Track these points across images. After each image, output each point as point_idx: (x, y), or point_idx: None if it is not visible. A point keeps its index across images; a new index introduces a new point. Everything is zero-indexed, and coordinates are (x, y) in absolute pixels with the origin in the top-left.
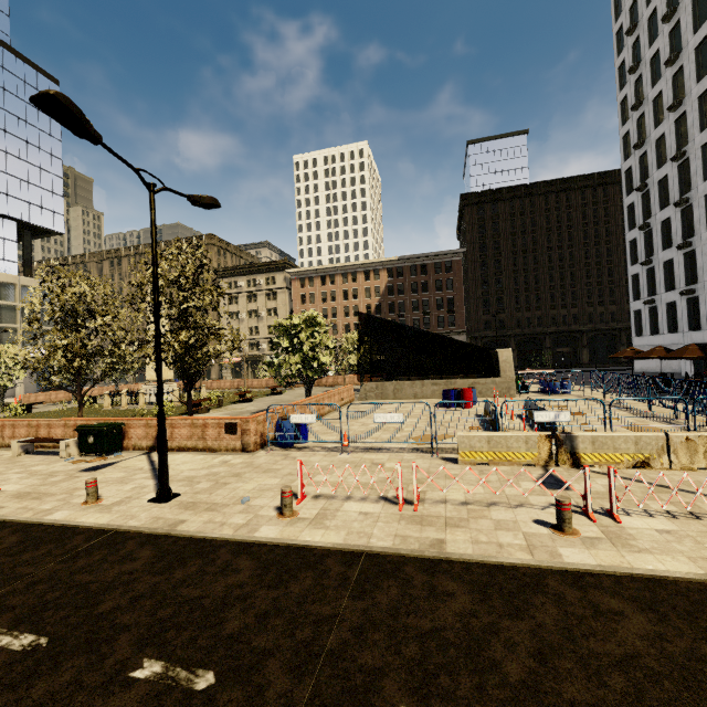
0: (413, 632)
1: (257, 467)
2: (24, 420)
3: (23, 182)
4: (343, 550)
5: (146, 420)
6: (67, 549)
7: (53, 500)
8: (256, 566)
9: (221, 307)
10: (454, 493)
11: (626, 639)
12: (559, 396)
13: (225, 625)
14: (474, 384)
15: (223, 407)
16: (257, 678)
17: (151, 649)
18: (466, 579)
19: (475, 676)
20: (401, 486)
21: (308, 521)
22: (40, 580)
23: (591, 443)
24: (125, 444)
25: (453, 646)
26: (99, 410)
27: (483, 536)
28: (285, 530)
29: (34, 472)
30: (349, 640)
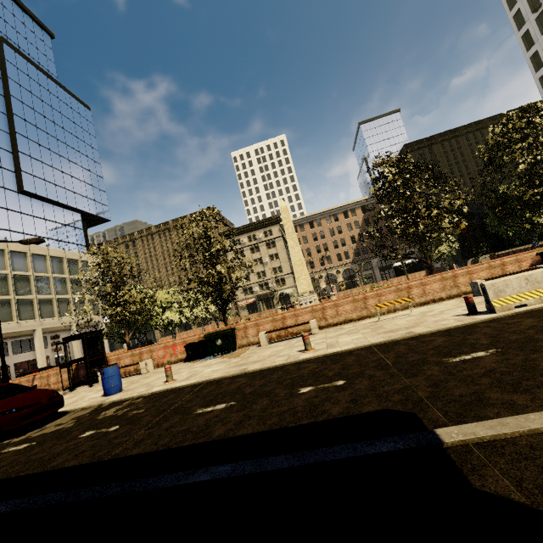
0: None
1: None
2: (436, 275)
3: (81, 182)
4: None
5: None
6: None
7: None
8: None
9: None
10: None
11: None
12: None
13: None
14: None
15: None
16: None
17: None
18: None
19: None
20: None
21: None
22: None
23: None
24: None
25: None
26: None
27: None
28: None
29: None
30: None
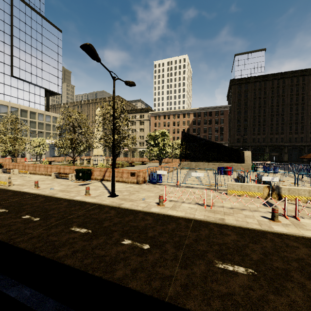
0: (216, 243)
1: (144, 189)
2: (55, 165)
3: (47, 73)
4: (184, 218)
5: (100, 168)
6: (85, 208)
7: (74, 193)
8: (153, 219)
9: (129, 126)
10: (226, 204)
11: (299, 254)
12: (272, 173)
13: (148, 234)
14: (232, 166)
15: (123, 167)
16: (163, 248)
17: (125, 237)
18: (234, 231)
19: (240, 256)
20: (206, 199)
21: (169, 208)
22: (80, 215)
23: (288, 191)
24: (92, 177)
25: (231, 248)
26: (76, 165)
27: (240, 219)
28: (161, 210)
29: (62, 184)
30: (193, 242)
